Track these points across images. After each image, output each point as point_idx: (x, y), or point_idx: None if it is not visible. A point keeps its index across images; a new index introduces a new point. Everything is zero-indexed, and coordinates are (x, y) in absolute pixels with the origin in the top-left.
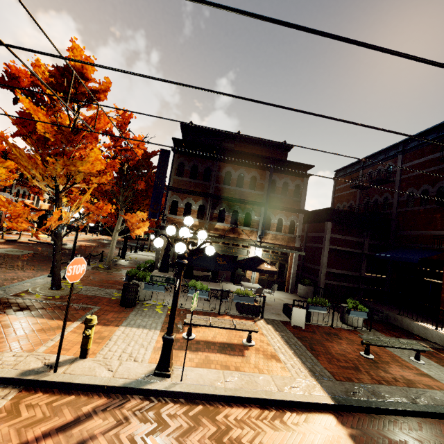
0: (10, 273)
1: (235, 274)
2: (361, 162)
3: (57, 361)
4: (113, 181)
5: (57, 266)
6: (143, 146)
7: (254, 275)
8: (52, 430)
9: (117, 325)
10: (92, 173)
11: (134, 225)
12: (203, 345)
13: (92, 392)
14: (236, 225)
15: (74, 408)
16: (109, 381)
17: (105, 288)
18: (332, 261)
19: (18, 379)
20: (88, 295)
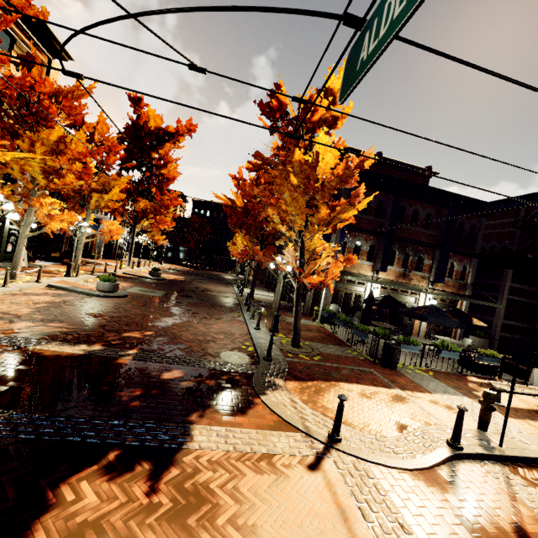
0: (212, 325)
1: (402, 323)
2: (523, 198)
3: (503, 436)
4: None
5: (299, 322)
6: None
7: (424, 325)
8: None
9: (426, 392)
10: (344, 219)
11: None
12: (524, 413)
13: None
14: (409, 270)
15: None
16: None
17: (327, 344)
18: (508, 312)
19: (491, 454)
20: (331, 353)
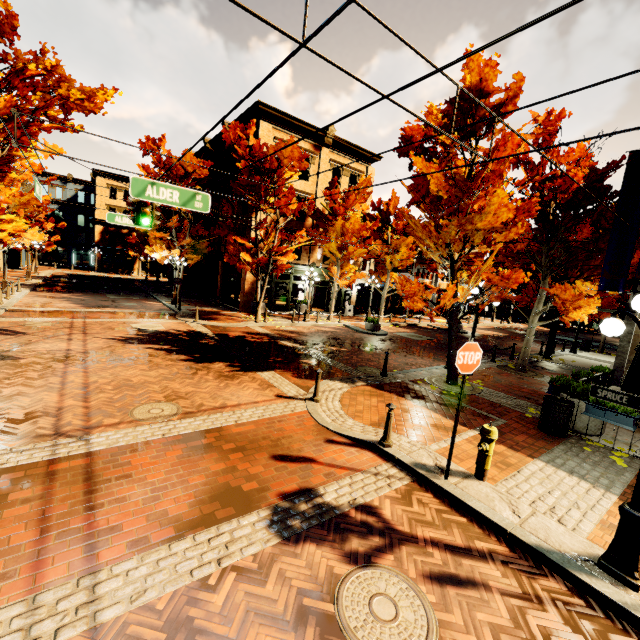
0: (410, 358)
1: None
2: None
3: (448, 466)
4: (529, 235)
5: (452, 355)
6: (589, 161)
7: None
8: (440, 542)
9: (531, 456)
10: (495, 228)
11: (568, 303)
12: None
13: (489, 528)
14: None
15: (465, 534)
16: (513, 528)
17: (515, 398)
18: None
19: (411, 467)
20: (490, 400)
